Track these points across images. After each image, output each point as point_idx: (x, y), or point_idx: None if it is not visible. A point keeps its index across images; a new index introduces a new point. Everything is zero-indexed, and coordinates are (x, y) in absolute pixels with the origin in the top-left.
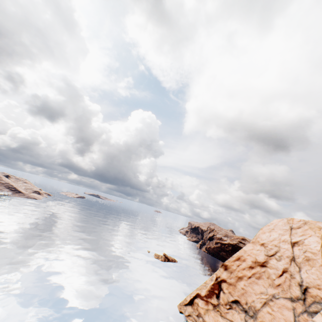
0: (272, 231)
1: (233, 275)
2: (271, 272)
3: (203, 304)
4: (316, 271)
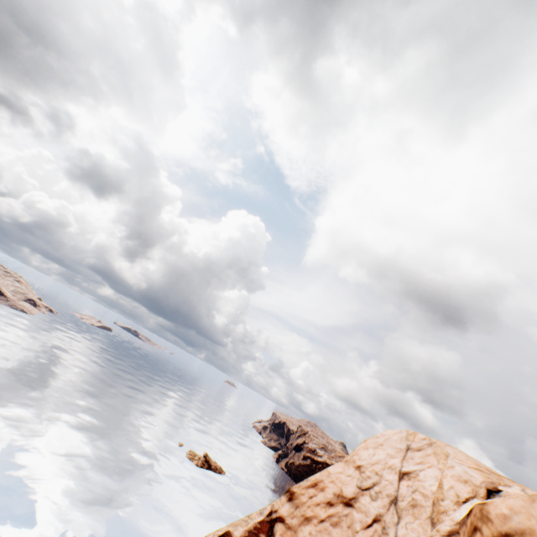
0: (379, 448)
1: (298, 513)
2: (357, 517)
3: None
4: (419, 526)
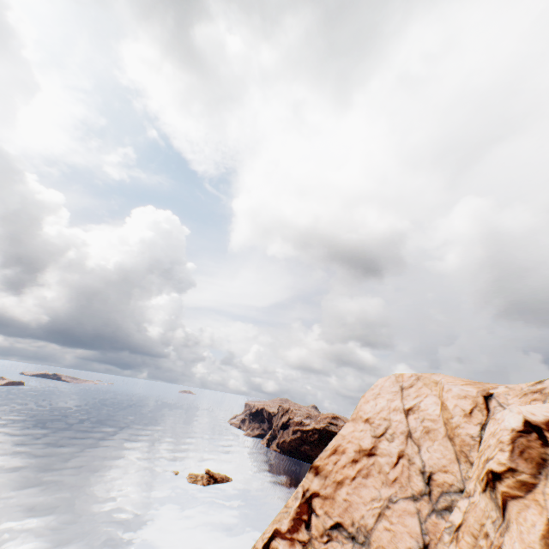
0: (378, 397)
1: (329, 482)
2: (383, 462)
3: (286, 547)
4: (440, 446)
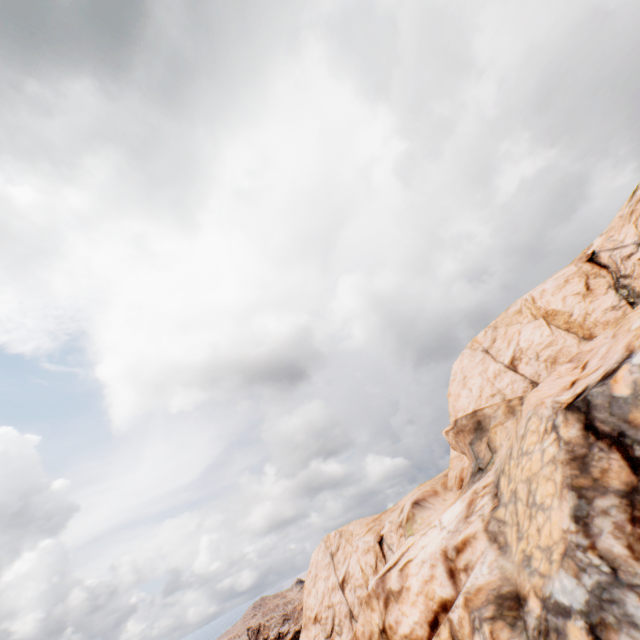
0: (317, 581)
1: None
2: None
3: None
4: None
